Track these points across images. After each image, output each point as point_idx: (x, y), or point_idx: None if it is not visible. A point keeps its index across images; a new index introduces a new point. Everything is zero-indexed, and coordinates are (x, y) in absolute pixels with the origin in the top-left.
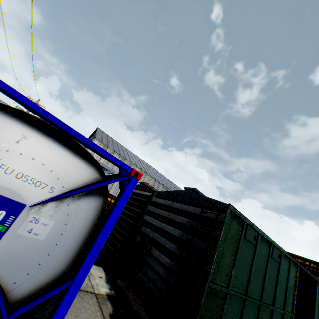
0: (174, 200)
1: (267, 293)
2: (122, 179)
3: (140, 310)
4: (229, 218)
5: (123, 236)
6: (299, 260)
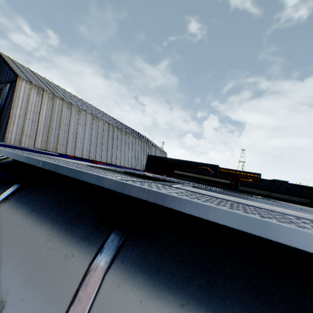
0: (269, 190)
1: None
2: None
3: None
4: None
5: None
6: (238, 173)
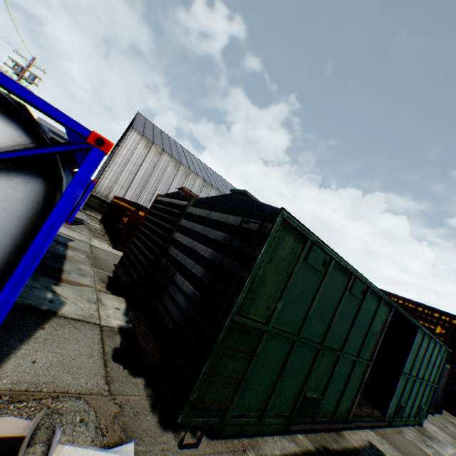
0: (214, 209)
1: (335, 336)
2: (71, 148)
3: (148, 346)
4: (279, 230)
5: (150, 260)
6: (410, 306)
